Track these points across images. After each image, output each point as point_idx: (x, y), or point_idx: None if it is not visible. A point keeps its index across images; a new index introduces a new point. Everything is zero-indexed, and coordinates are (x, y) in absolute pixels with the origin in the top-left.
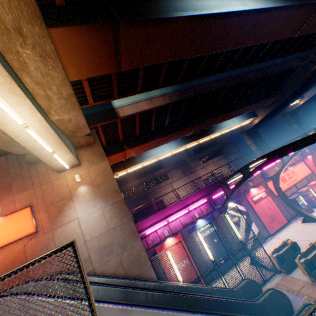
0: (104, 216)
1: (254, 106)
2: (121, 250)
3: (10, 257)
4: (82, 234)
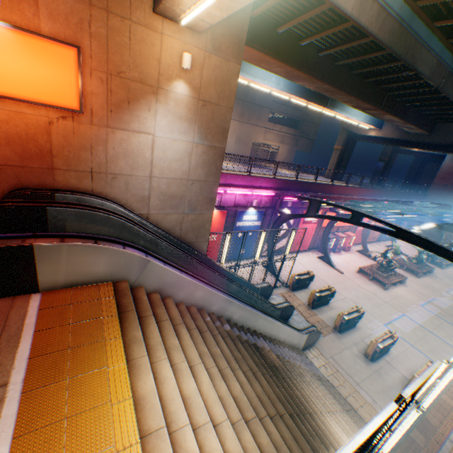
0: (191, 157)
1: (400, 123)
2: (188, 211)
3: (17, 127)
4: (151, 164)
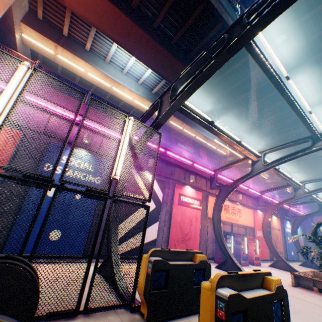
0: None
1: (246, 129)
2: None
3: None
4: None
